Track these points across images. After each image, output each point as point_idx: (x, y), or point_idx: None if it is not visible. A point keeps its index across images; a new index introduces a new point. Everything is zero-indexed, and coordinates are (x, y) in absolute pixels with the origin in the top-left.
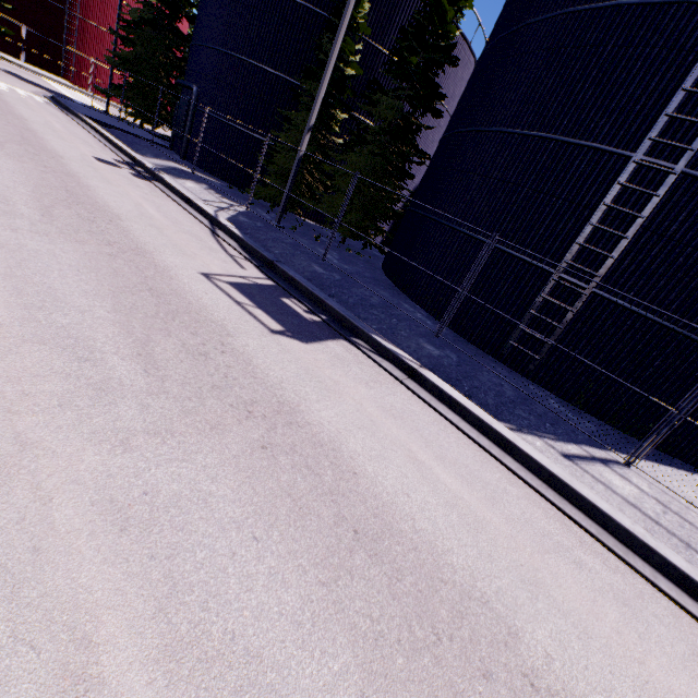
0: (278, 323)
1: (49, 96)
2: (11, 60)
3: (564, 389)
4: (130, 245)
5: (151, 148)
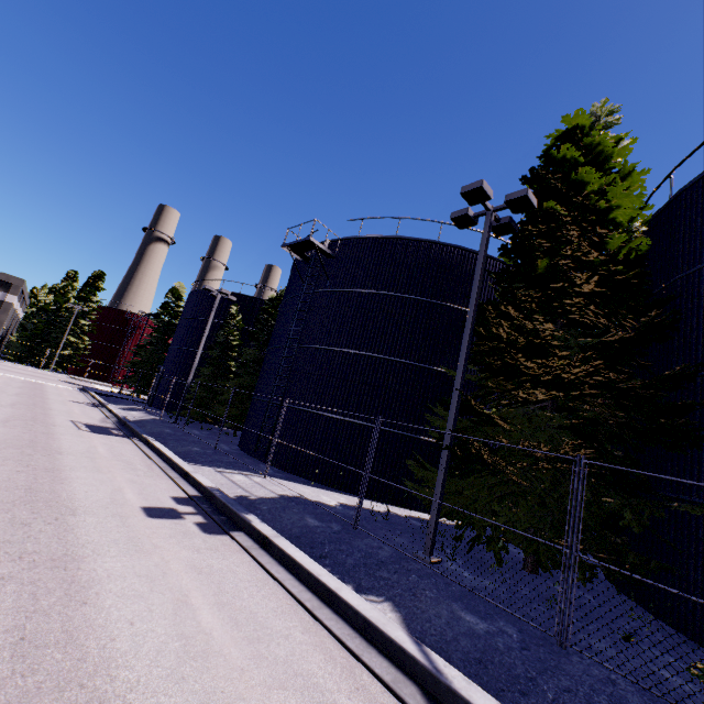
0: (91, 430)
1: (81, 387)
2: (76, 378)
3: (285, 464)
4: (43, 413)
5: (128, 402)
